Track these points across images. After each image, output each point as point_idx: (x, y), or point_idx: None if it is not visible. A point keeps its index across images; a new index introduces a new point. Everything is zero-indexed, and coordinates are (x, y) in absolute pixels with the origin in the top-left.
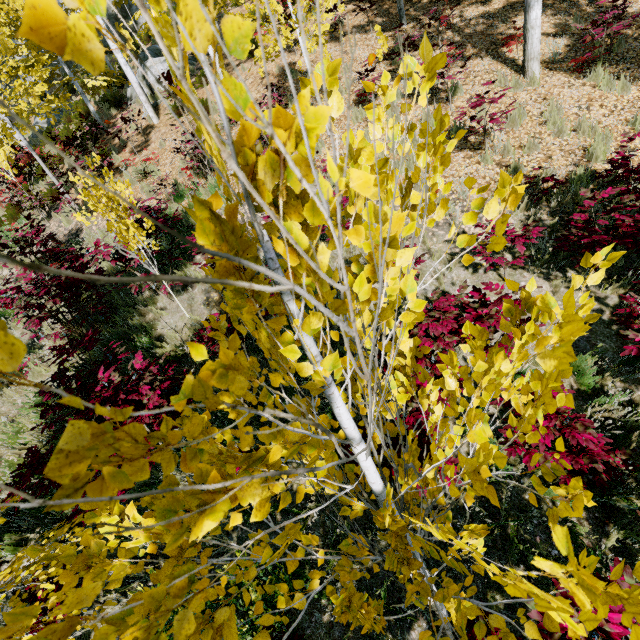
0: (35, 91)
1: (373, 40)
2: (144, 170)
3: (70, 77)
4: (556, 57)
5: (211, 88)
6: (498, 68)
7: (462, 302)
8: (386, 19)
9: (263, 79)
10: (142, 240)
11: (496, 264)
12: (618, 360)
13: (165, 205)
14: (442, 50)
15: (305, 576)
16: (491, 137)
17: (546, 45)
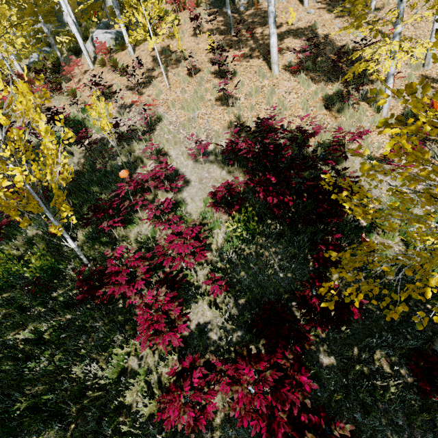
0: (17, 41)
1: (214, 39)
2: (74, 93)
3: (47, 34)
4: (292, 64)
5: (125, 52)
6: (263, 65)
7: (182, 175)
8: (226, 28)
9: (151, 52)
10: (41, 124)
11: (206, 160)
12: (222, 202)
13: (77, 113)
14: (243, 51)
15: (62, 264)
16: (239, 101)
17: (291, 57)
